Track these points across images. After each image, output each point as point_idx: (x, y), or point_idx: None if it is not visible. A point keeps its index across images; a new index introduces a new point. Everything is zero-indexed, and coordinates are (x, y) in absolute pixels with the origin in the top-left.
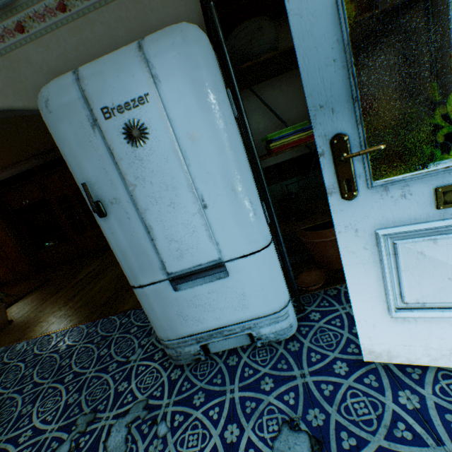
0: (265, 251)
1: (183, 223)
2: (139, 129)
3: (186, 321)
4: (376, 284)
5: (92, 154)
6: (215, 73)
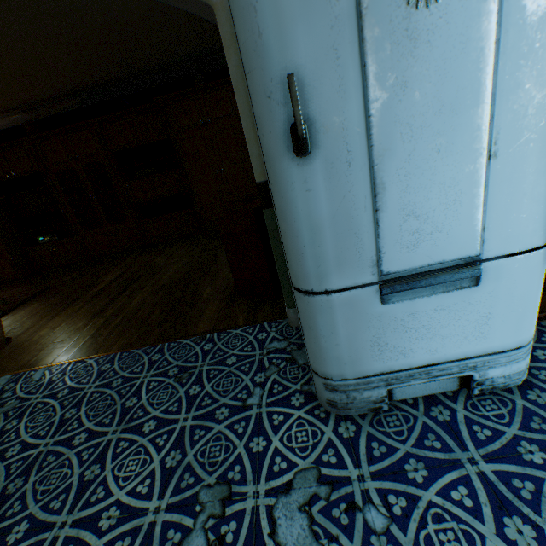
0: (545, 249)
1: (442, 184)
2: None
3: (381, 353)
4: None
5: (319, 10)
6: None
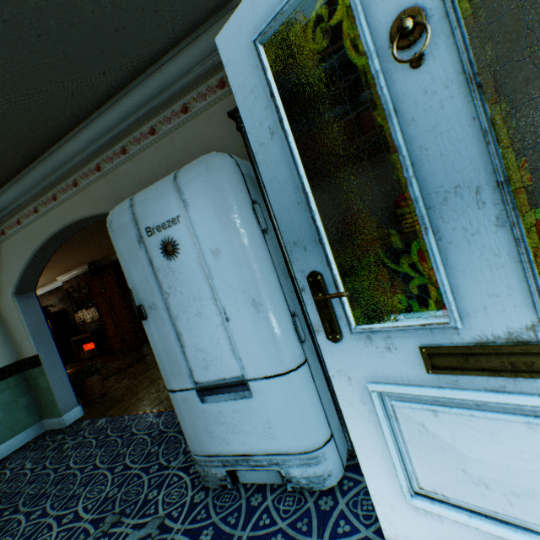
0: (291, 375)
1: (209, 333)
2: (172, 245)
3: (213, 438)
4: (383, 450)
5: (138, 264)
6: (238, 193)
